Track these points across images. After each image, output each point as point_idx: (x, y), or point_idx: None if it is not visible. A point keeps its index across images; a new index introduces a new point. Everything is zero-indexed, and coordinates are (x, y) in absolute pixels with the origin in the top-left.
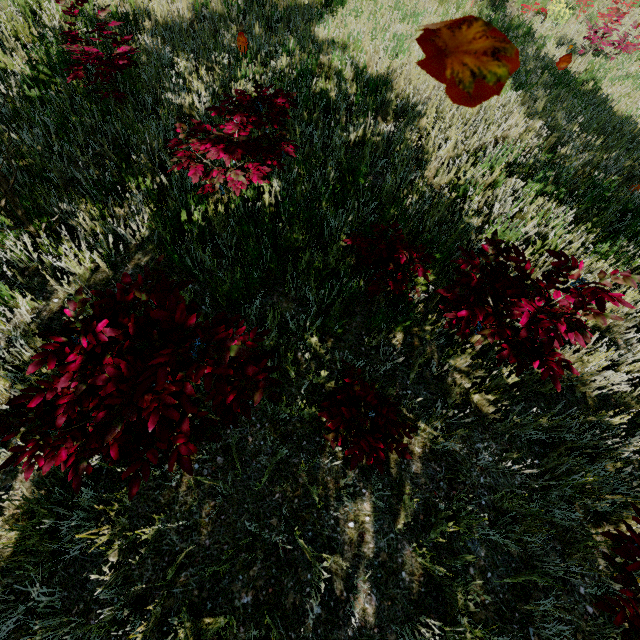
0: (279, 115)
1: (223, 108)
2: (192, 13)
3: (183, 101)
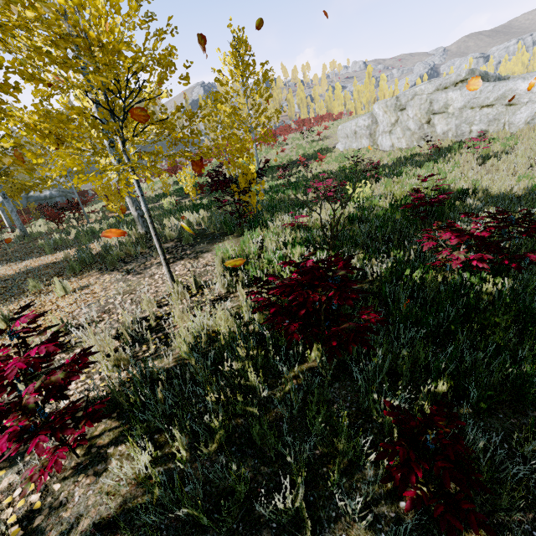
0: (531, 227)
1: (473, 214)
2: (526, 191)
3: (468, 227)
